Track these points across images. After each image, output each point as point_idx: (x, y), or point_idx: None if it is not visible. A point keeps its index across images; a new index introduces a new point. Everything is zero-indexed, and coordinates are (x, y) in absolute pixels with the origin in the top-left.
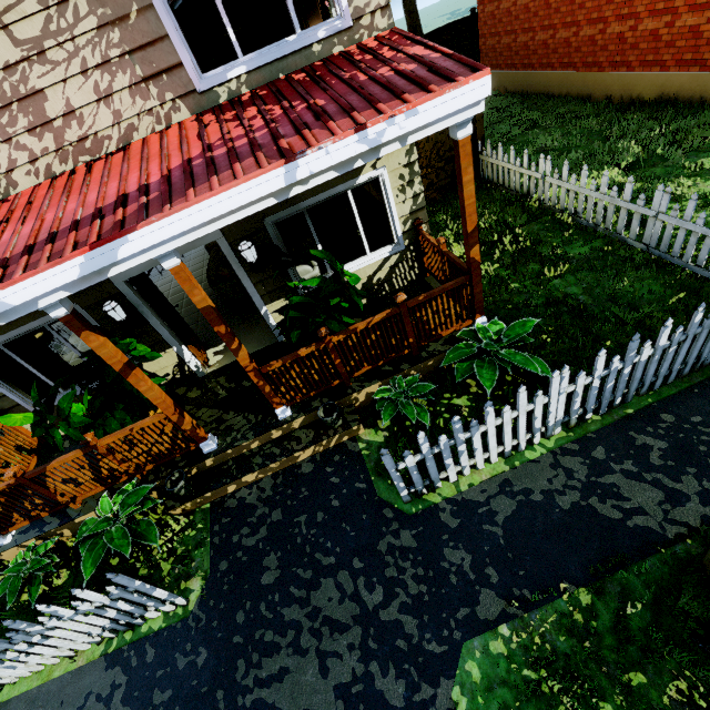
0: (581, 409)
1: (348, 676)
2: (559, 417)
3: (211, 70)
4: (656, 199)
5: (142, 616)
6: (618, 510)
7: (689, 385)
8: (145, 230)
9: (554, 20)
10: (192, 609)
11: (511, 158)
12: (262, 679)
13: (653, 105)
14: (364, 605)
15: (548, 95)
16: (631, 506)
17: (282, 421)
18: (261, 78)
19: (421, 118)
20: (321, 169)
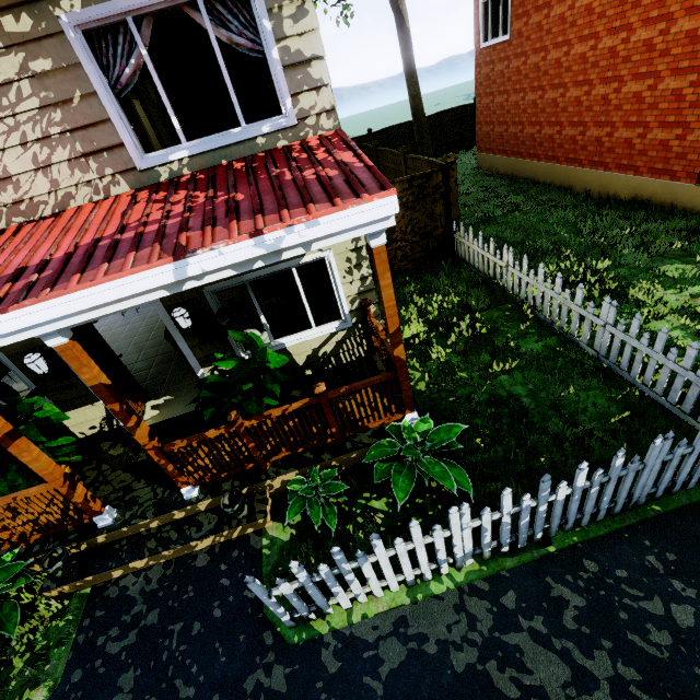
0: (495, 542)
1: None
2: (468, 550)
3: (199, 137)
4: (603, 309)
5: None
6: (516, 686)
7: (620, 526)
8: (18, 312)
9: (540, 118)
10: None
11: (480, 242)
12: None
13: (628, 205)
14: None
15: (534, 182)
16: (532, 682)
17: (187, 501)
18: (203, 162)
19: (323, 228)
20: (214, 267)
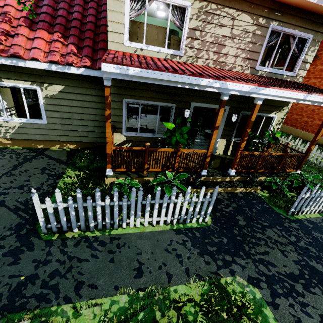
0: None
1: (296, 258)
2: None
3: None
4: None
5: (185, 220)
6: None
7: None
8: (271, 89)
9: None
10: (210, 224)
11: (283, 136)
12: (258, 252)
13: None
14: (289, 240)
15: None
16: None
17: (231, 175)
18: (269, 75)
19: None
20: (311, 100)
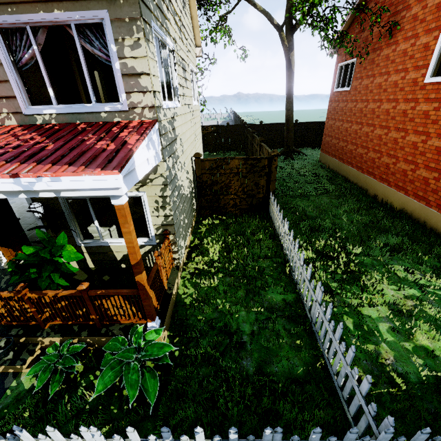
0: None
1: None
2: None
3: None
4: (317, 289)
5: None
6: None
7: None
8: None
9: (357, 141)
10: None
11: (278, 211)
12: None
13: (397, 213)
14: None
15: (347, 179)
16: None
17: None
18: (65, 119)
19: (64, 184)
20: None
